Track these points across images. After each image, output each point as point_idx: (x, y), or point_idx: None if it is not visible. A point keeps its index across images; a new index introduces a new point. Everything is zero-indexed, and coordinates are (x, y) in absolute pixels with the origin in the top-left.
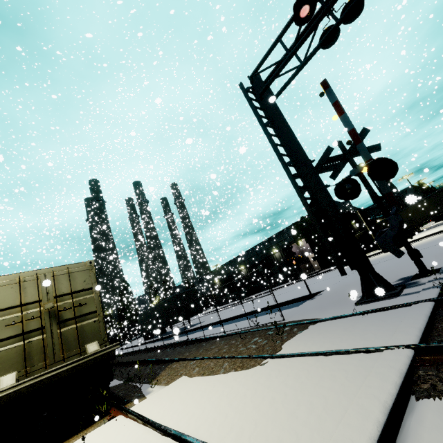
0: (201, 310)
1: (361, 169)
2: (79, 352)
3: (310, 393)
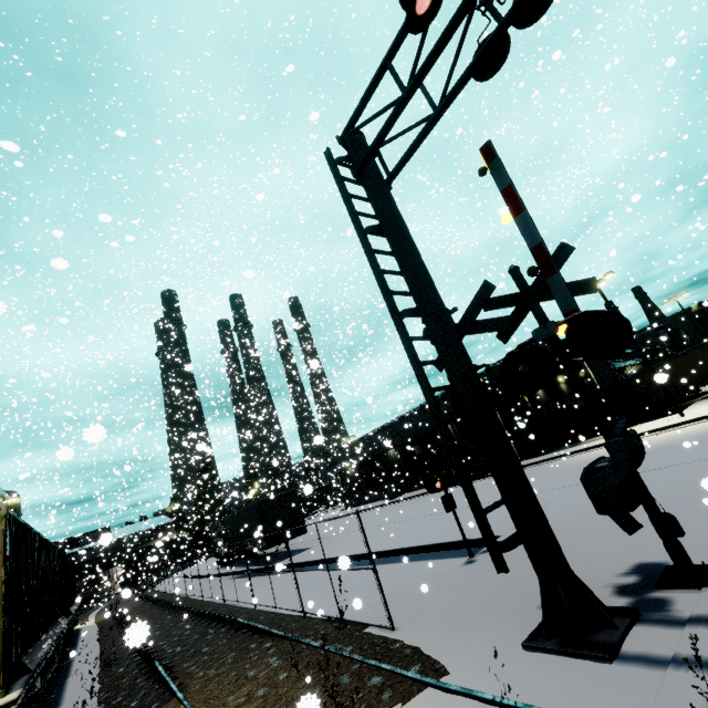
0: (305, 528)
1: (555, 329)
2: None
3: None
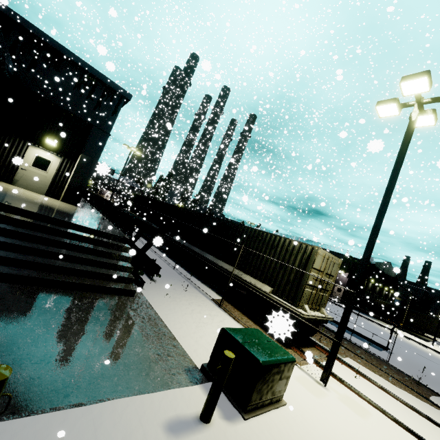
0: None
1: None
2: (318, 309)
3: None
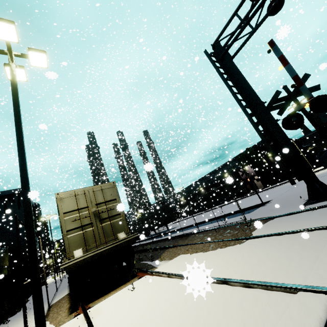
0: (175, 218)
1: (304, 105)
2: (114, 238)
3: (286, 252)
